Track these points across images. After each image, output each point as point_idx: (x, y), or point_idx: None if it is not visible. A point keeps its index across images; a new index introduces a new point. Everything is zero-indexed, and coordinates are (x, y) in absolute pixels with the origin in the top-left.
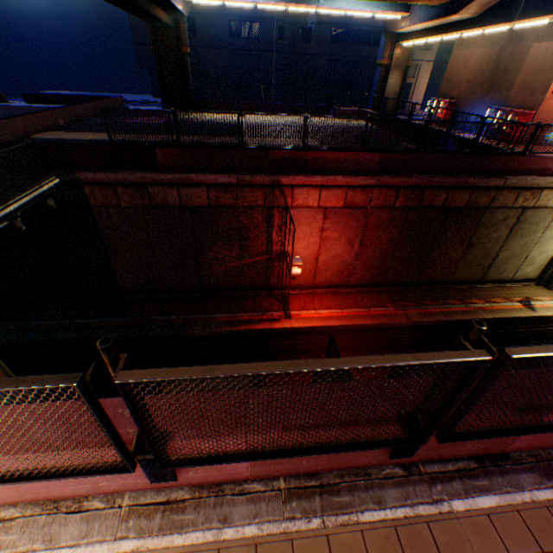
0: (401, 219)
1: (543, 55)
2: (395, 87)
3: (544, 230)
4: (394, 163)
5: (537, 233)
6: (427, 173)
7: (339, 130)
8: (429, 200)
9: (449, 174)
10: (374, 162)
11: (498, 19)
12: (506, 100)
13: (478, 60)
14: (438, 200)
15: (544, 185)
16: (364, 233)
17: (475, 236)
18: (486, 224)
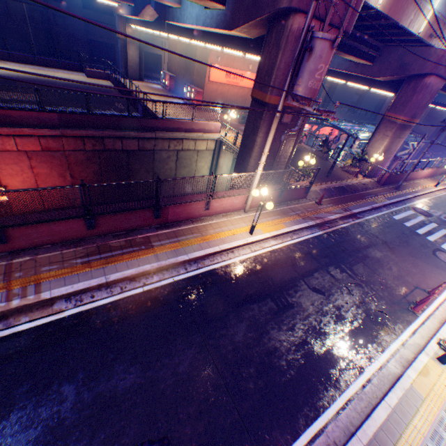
0: (97, 158)
1: (202, 56)
2: (136, 58)
3: (197, 163)
4: (73, 121)
5: (193, 165)
6: (103, 128)
7: (77, 88)
8: (111, 146)
9: (120, 130)
10: (56, 120)
11: (161, 28)
12: (194, 81)
13: (180, 50)
14: (118, 146)
15: (181, 137)
16: (72, 169)
17: (156, 168)
18: (159, 160)
